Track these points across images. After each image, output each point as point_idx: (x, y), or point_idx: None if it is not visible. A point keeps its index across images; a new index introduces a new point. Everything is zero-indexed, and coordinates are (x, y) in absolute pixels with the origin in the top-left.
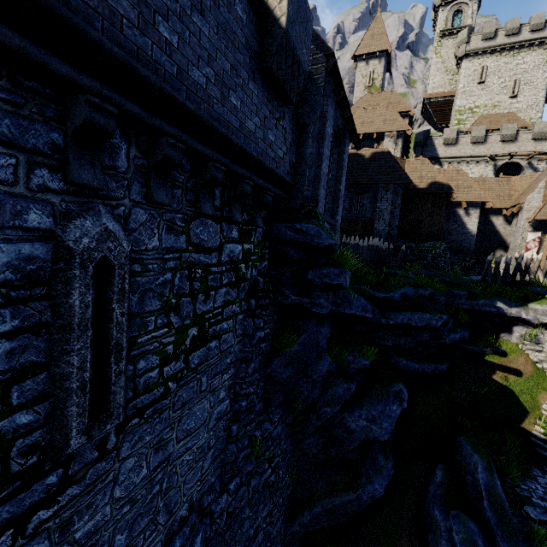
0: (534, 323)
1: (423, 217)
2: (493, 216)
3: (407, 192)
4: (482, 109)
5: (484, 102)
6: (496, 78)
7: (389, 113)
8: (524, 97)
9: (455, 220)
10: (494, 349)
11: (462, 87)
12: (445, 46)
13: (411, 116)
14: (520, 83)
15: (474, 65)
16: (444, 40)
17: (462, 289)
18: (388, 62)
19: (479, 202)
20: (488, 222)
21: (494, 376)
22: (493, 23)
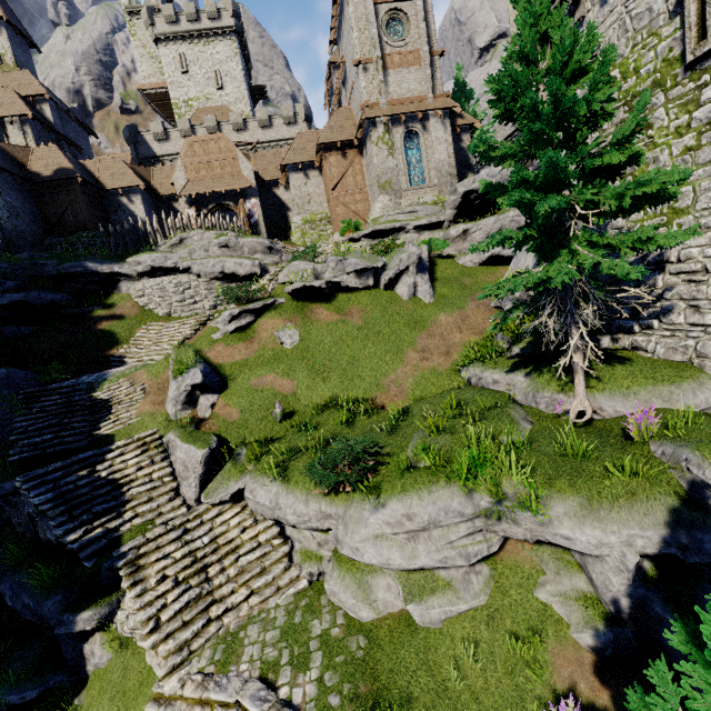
0: (134, 275)
1: (64, 208)
2: (176, 203)
3: (16, 180)
4: (197, 102)
5: (196, 95)
6: (197, 68)
7: (8, 95)
8: (230, 89)
9: (124, 210)
10: (104, 306)
11: (169, 77)
12: (140, 27)
13: (56, 102)
14: (221, 74)
15: (171, 52)
16: (135, 20)
17: (54, 259)
18: (17, 35)
19: (137, 188)
20: (174, 210)
21: (99, 327)
22: (170, 5)
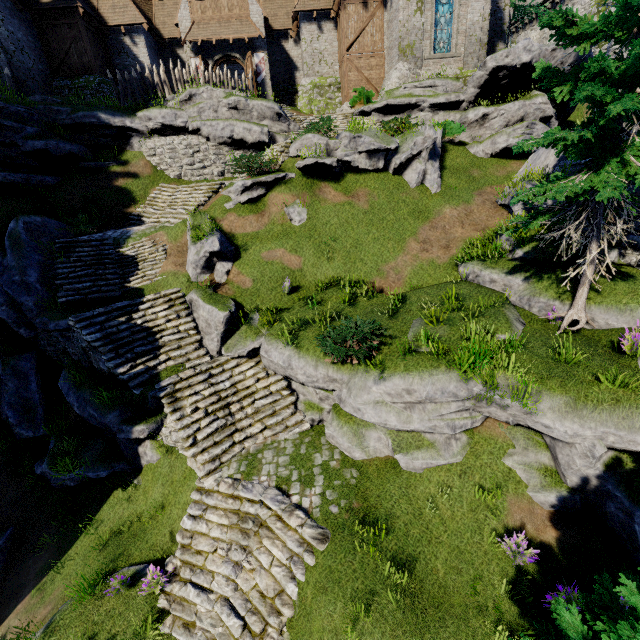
0: (145, 131)
1: (67, 45)
2: (179, 50)
3: (15, 5)
4: None
5: None
6: None
7: None
8: None
9: (127, 53)
10: (118, 162)
11: None
12: None
13: None
14: None
15: None
16: None
17: (67, 106)
18: None
19: (140, 27)
20: (177, 58)
21: (115, 183)
22: None
